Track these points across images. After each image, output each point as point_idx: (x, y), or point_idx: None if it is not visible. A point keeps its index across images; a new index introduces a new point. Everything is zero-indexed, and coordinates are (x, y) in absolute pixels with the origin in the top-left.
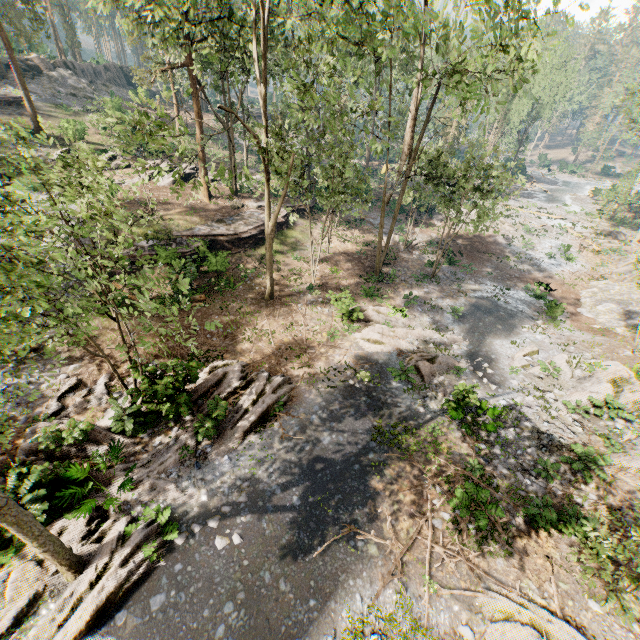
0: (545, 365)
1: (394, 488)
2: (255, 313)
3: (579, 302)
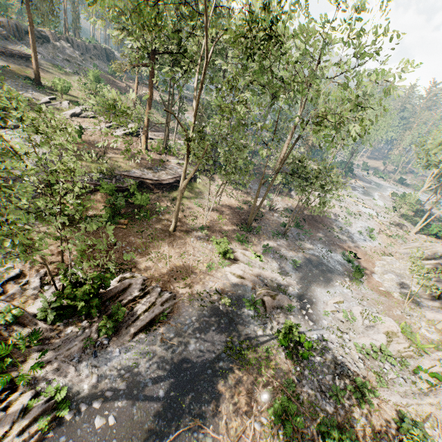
0: (346, 313)
1: (232, 392)
2: (160, 240)
3: (374, 269)
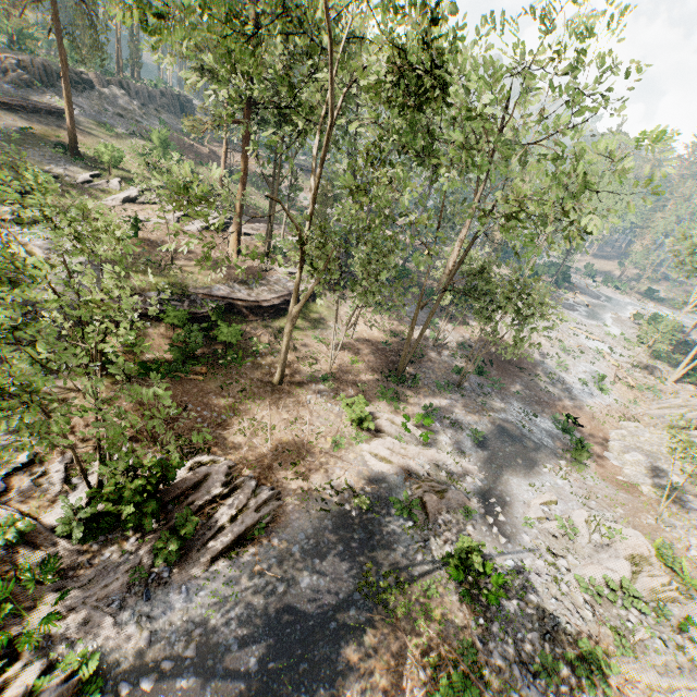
0: (562, 522)
1: (371, 663)
2: (258, 399)
3: (607, 444)
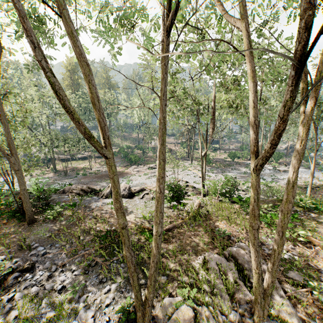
0: None
1: None
2: None
3: None
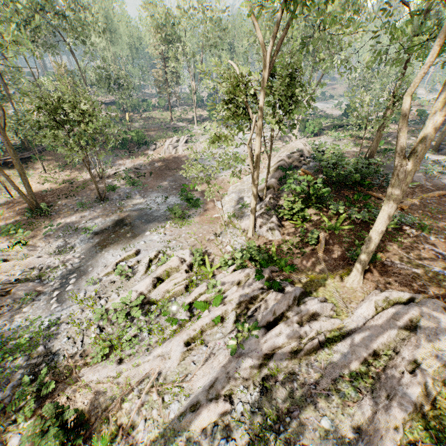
0: (120, 269)
1: None
2: None
3: (222, 196)
